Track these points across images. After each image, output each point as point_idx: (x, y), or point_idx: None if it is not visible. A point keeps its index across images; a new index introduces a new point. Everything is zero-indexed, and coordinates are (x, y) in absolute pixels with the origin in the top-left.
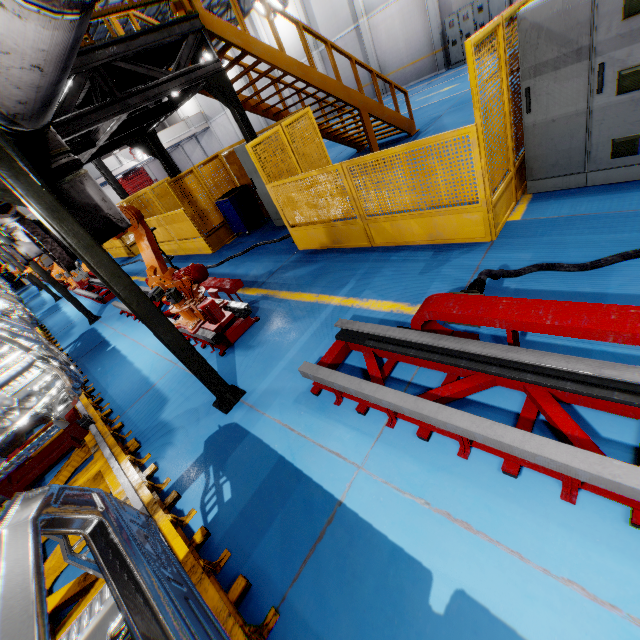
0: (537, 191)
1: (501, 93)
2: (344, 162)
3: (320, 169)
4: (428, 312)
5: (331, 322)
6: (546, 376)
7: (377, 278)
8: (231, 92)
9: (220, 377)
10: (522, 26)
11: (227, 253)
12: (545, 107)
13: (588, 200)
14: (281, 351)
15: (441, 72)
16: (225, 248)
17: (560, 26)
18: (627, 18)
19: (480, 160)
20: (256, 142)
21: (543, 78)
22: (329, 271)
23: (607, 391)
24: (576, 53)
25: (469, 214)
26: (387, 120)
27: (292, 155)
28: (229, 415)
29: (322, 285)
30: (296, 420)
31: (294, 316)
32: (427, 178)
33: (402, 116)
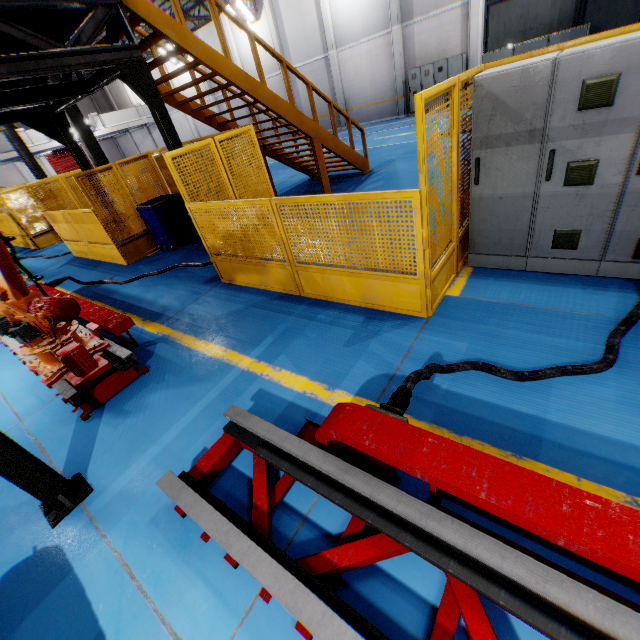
0: (478, 265)
1: (451, 158)
2: (273, 199)
3: (247, 200)
4: (335, 432)
5: (231, 394)
6: (474, 571)
7: (298, 340)
8: (152, 88)
9: (50, 474)
10: (478, 92)
11: (143, 268)
12: (493, 182)
13: (527, 288)
14: (159, 428)
15: (401, 117)
16: (143, 261)
17: (516, 101)
18: (583, 109)
19: (422, 230)
20: (178, 153)
21: (494, 152)
22: (247, 318)
23: (553, 622)
24: (529, 133)
25: (406, 284)
26: (341, 154)
27: (225, 174)
28: (56, 529)
29: (234, 336)
30: (143, 558)
31: (190, 375)
32: (364, 236)
33: (357, 153)
